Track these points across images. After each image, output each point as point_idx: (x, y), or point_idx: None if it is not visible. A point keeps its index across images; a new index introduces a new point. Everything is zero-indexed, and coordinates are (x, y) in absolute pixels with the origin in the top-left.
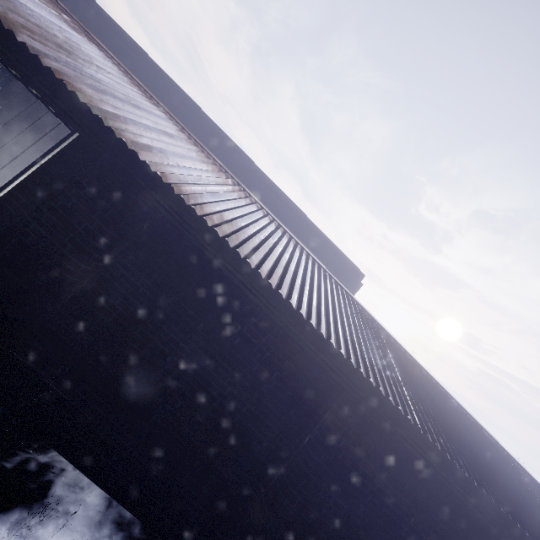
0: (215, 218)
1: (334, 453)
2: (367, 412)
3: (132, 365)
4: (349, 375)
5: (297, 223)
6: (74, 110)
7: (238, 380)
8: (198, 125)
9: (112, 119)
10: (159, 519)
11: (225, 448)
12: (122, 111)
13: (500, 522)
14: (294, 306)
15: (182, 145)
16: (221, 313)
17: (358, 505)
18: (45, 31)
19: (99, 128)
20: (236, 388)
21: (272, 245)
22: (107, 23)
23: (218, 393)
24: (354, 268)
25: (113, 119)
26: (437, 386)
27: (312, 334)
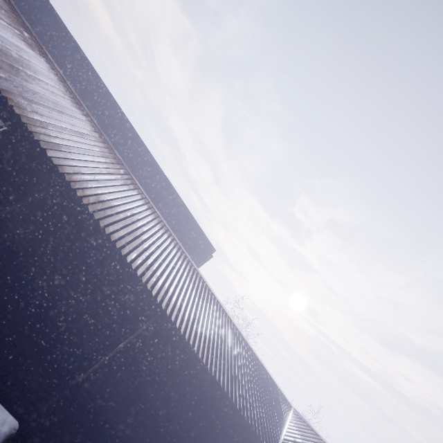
0: (91, 199)
1: (133, 353)
2: (160, 330)
3: (9, 281)
4: (155, 307)
5: (176, 205)
6: (10, 116)
7: (83, 302)
8: (118, 121)
9: (35, 126)
10: (0, 388)
11: (63, 345)
12: (47, 118)
13: (229, 407)
14: (129, 261)
15: (90, 142)
16: (82, 257)
17: (147, 392)
18: (4, 53)
19: (24, 130)
20: (81, 307)
21: (136, 220)
22: (64, 32)
23: (67, 308)
24: (209, 244)
25: (36, 126)
26: (235, 329)
27: (137, 279)
